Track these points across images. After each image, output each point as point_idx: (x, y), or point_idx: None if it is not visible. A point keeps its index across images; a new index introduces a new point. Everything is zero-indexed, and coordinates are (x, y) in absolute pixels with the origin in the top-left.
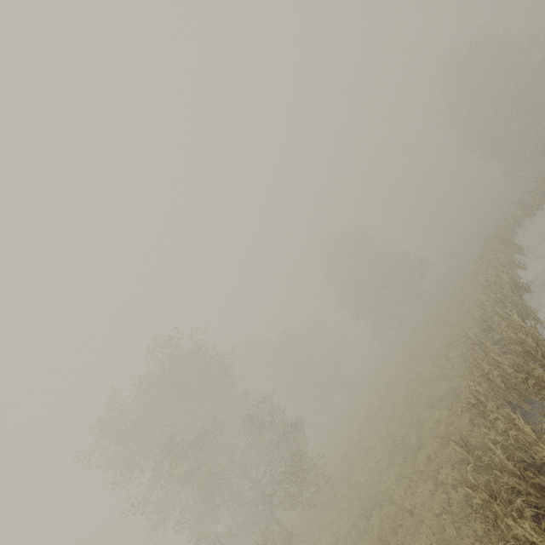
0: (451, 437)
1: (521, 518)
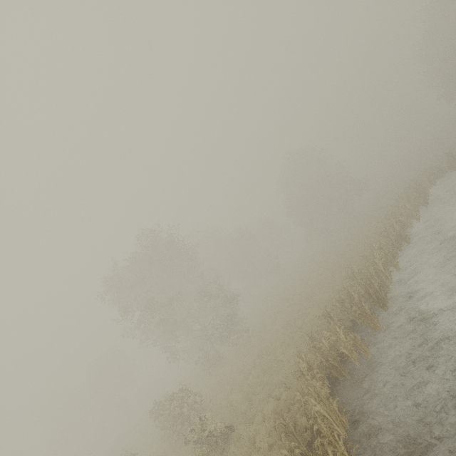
0: (315, 328)
1: (314, 377)
